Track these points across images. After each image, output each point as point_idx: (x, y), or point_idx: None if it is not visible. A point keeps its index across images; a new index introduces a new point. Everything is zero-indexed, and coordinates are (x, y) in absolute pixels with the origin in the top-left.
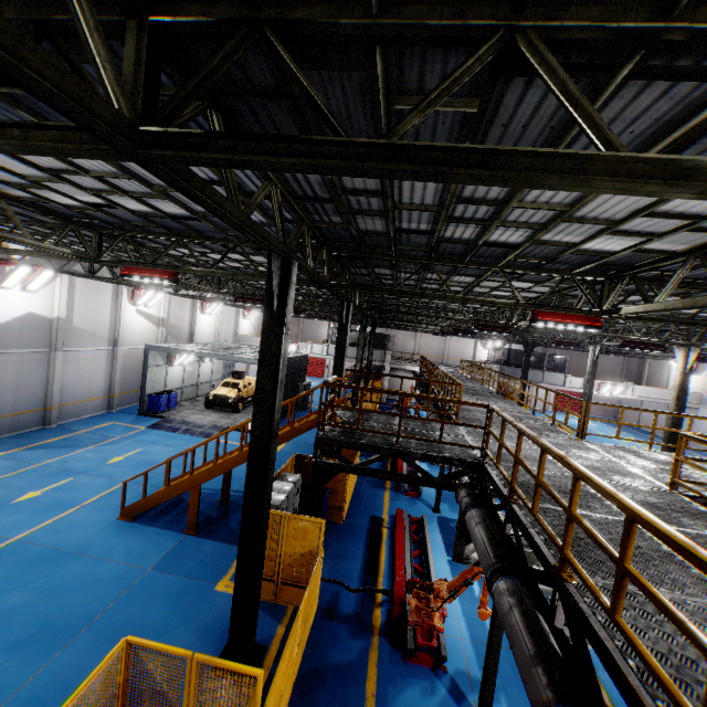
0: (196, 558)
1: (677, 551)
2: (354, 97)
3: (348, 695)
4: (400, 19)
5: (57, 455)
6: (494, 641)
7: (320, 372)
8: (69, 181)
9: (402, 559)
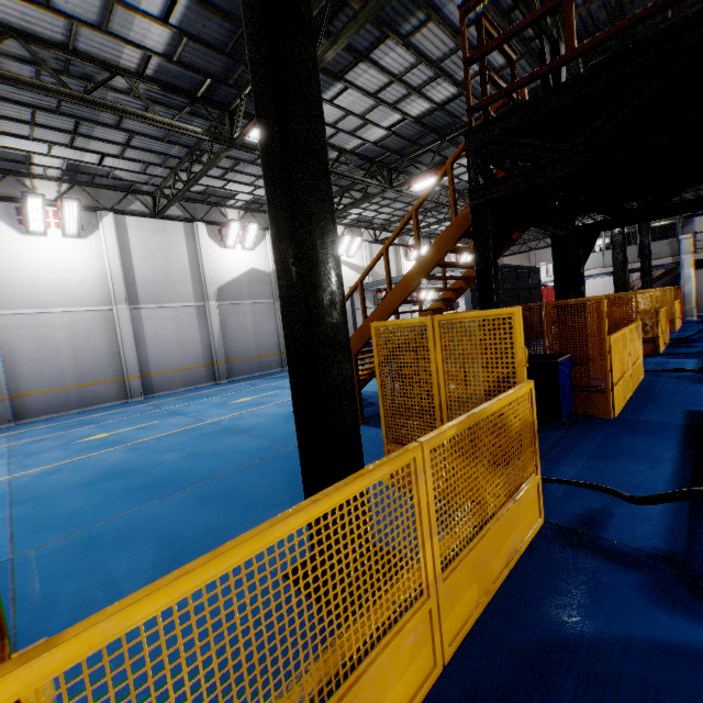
0: None
1: None
2: None
3: None
4: None
5: (279, 381)
6: None
7: None
8: None
9: None
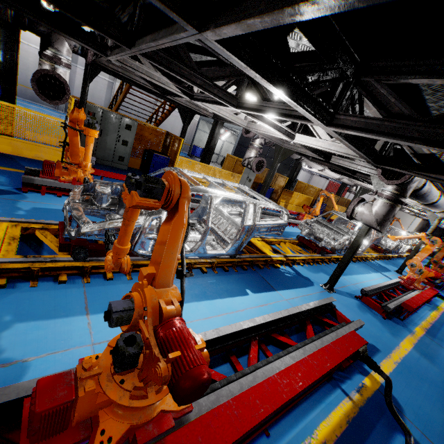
0: None
1: None
2: None
3: None
4: None
5: None
6: None
7: None
8: None
9: None
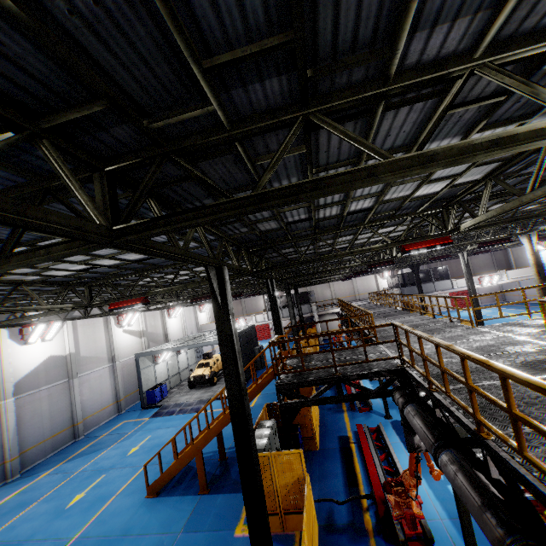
0: (213, 512)
1: (534, 389)
2: (231, 166)
3: None
4: (243, 127)
5: (89, 460)
6: (462, 510)
7: (268, 335)
8: (65, 261)
9: (372, 465)
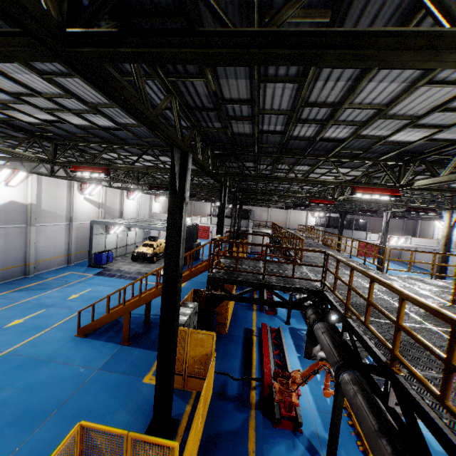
0: (129, 361)
1: None
2: (233, 15)
3: (236, 452)
4: None
5: (34, 295)
6: (336, 413)
7: (206, 236)
8: (28, 103)
9: (268, 357)
